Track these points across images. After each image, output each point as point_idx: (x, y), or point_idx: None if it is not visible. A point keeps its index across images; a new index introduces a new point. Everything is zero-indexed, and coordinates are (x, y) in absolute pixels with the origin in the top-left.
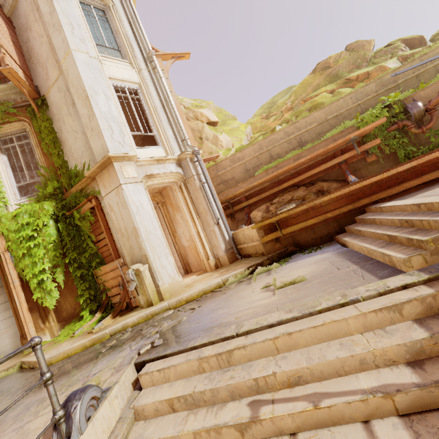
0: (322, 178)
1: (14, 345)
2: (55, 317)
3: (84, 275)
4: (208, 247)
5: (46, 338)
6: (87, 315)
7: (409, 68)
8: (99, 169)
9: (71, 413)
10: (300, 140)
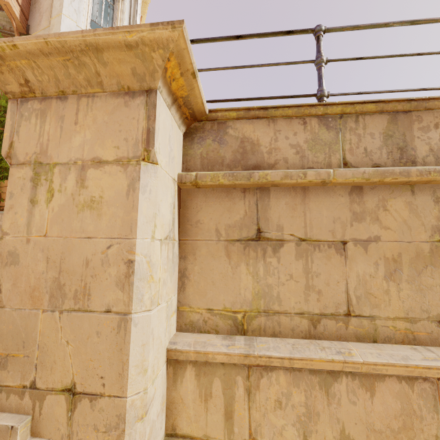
0: None
1: None
2: None
3: None
4: None
5: None
6: None
7: None
8: None
9: None
10: None
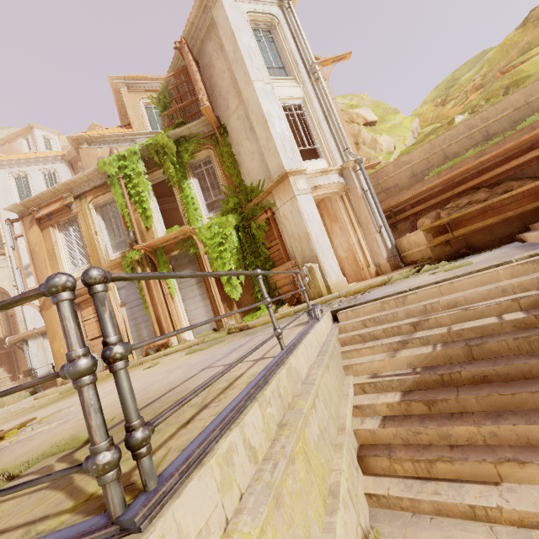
0: (512, 177)
1: (211, 326)
2: (237, 309)
3: None
4: (369, 255)
5: (233, 323)
6: (264, 307)
7: None
8: (275, 184)
9: (315, 309)
10: (486, 133)
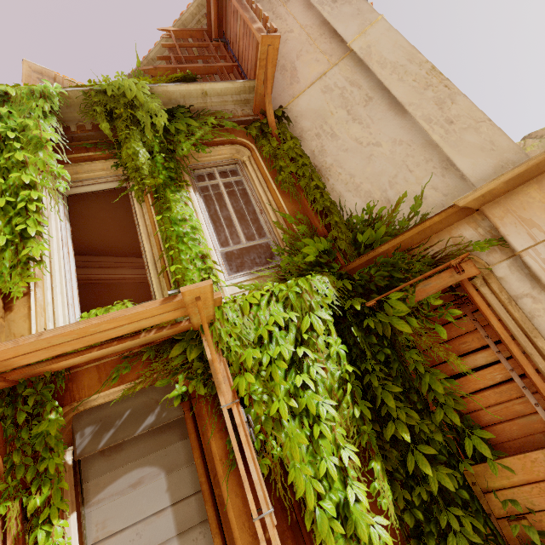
0: None
1: None
2: None
3: (442, 484)
4: None
5: None
6: None
7: None
8: (506, 186)
9: None
10: None
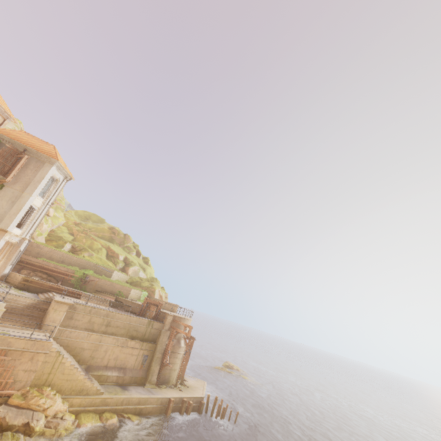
0: (55, 277)
1: None
2: None
3: None
4: None
5: None
6: None
7: (102, 268)
8: None
9: None
10: (64, 260)
